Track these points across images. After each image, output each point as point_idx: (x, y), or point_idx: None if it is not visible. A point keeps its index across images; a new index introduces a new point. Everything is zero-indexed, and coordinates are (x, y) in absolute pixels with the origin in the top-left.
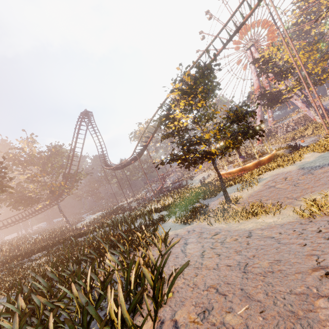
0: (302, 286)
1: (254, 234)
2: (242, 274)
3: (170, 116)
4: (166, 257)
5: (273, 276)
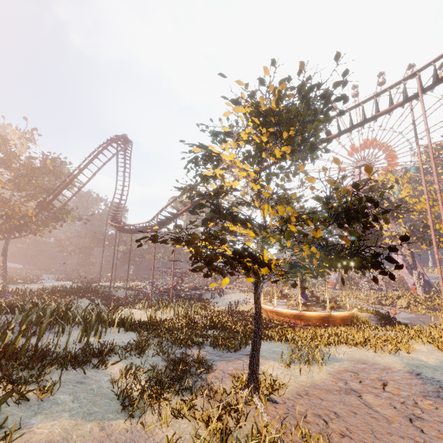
0: None
1: None
2: None
3: (212, 148)
4: None
5: None
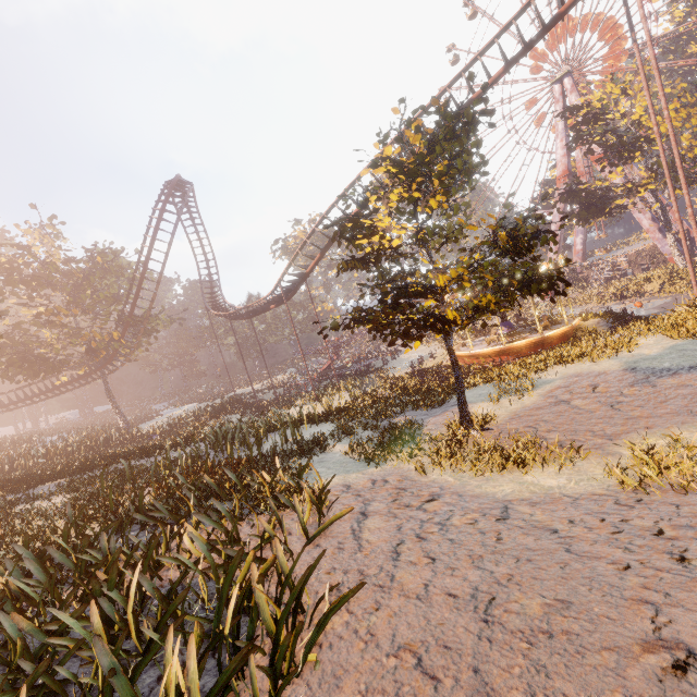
0: (616, 691)
1: (513, 513)
2: (480, 627)
3: (365, 221)
4: (317, 543)
5: (551, 646)
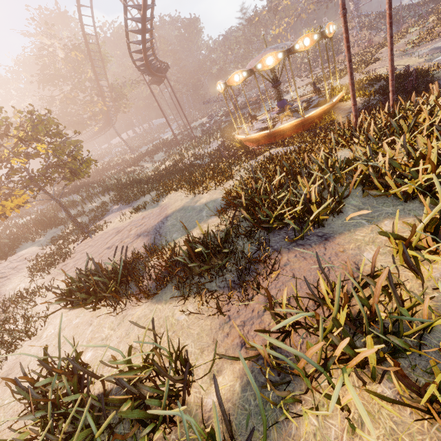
0: None
1: None
2: None
3: None
4: None
5: None
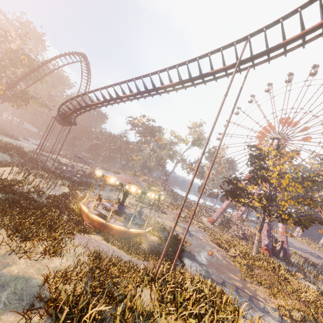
0: None
1: None
2: None
3: None
4: None
5: None
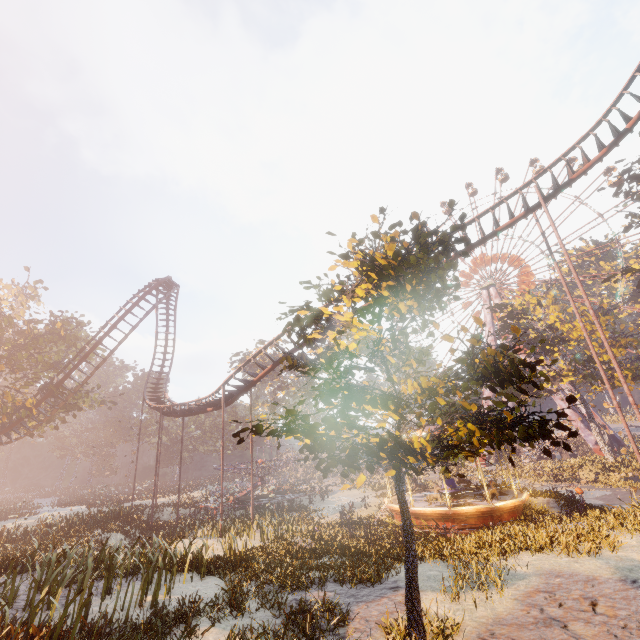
0: None
1: None
2: None
3: (323, 310)
4: None
5: None
